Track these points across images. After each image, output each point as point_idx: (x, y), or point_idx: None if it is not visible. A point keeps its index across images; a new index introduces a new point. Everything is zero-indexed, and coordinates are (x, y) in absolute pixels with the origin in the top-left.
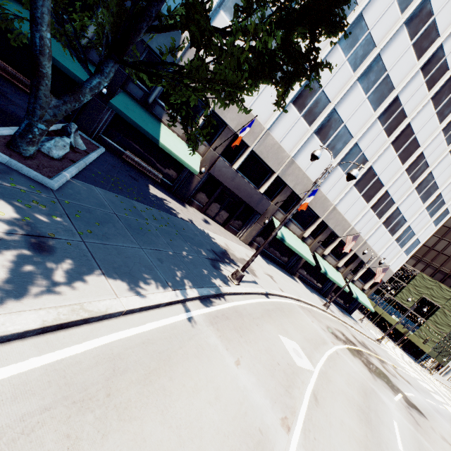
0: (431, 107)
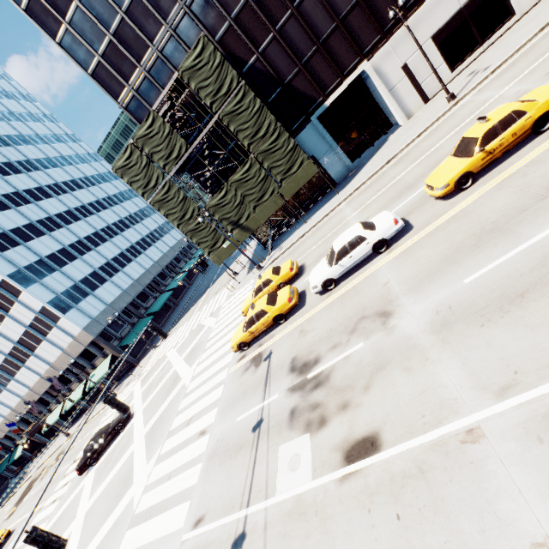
0: None
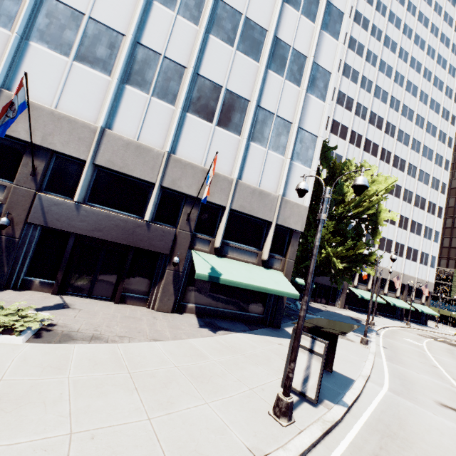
0: (390, 196)
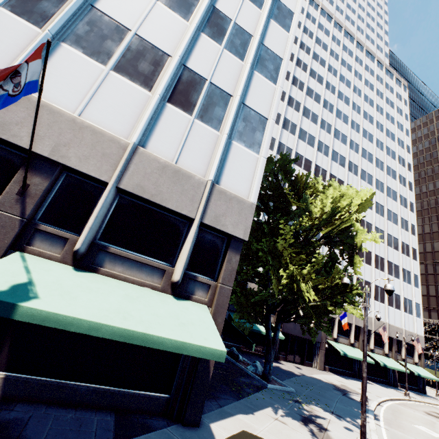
0: None
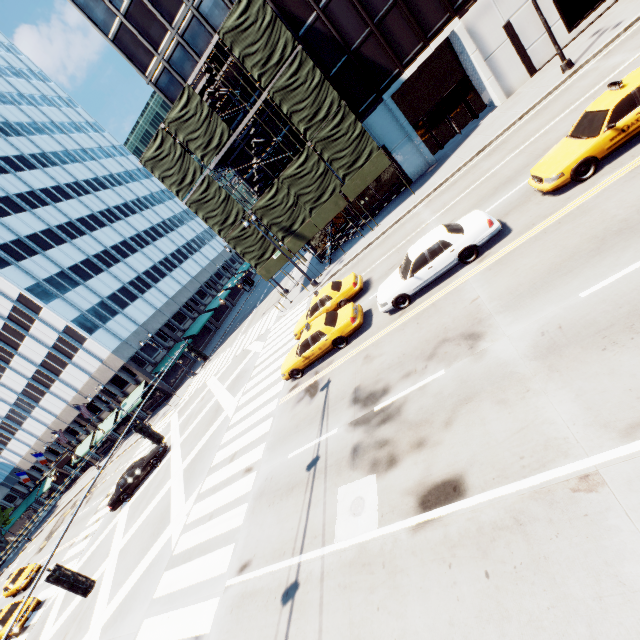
0: None
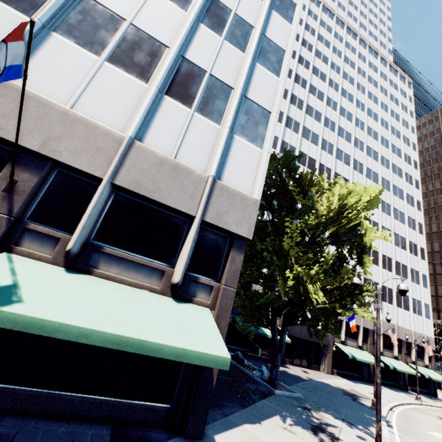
0: None
